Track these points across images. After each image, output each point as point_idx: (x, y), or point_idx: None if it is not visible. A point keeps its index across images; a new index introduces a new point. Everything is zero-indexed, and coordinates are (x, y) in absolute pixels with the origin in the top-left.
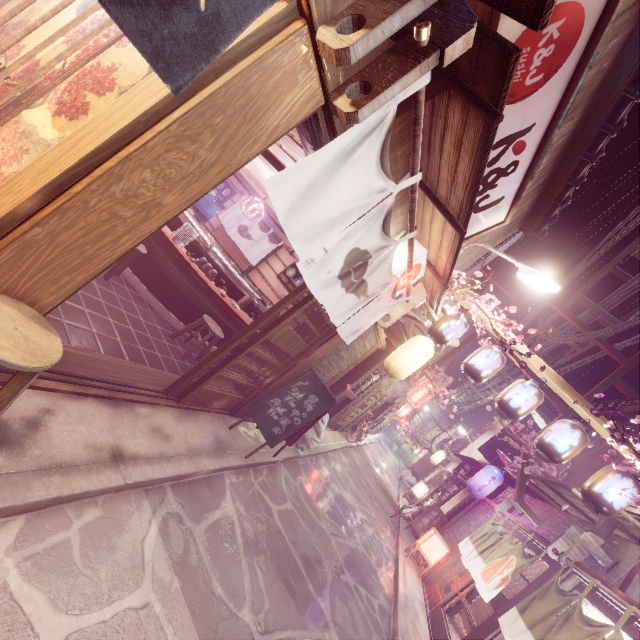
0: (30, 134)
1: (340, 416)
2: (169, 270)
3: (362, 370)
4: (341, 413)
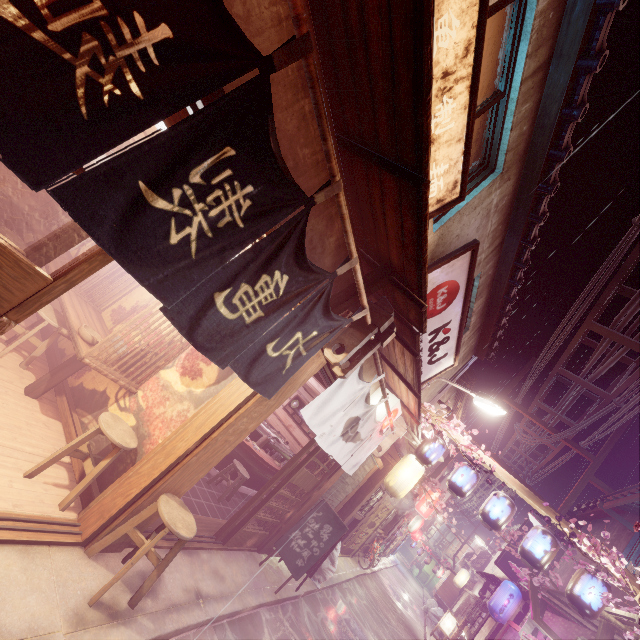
0: (168, 387)
1: (350, 539)
2: None
3: (365, 490)
4: (351, 535)
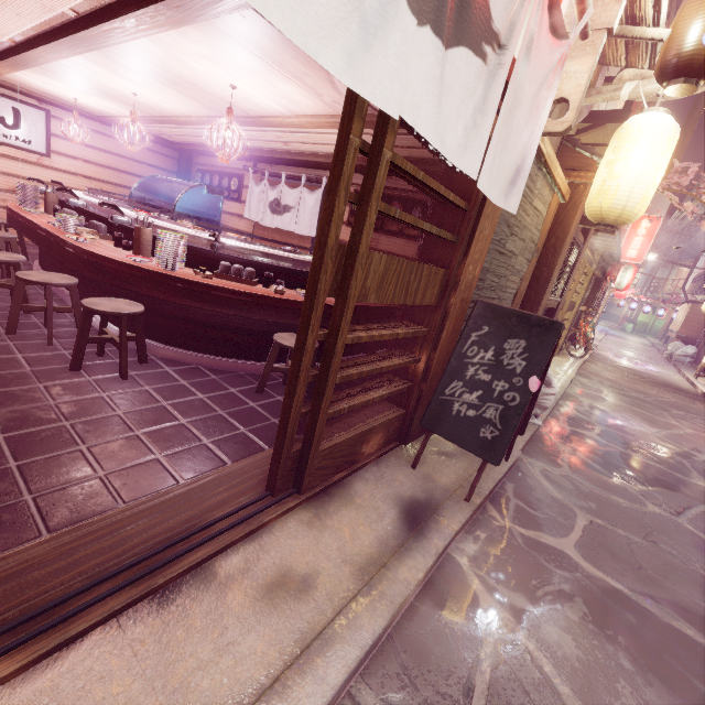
0: None
1: None
2: (197, 311)
3: (550, 256)
4: None
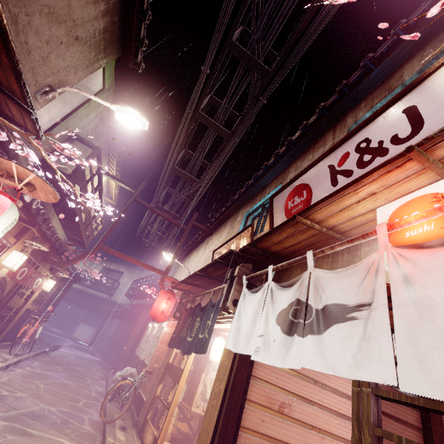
0: None
1: None
2: None
3: None
4: None
